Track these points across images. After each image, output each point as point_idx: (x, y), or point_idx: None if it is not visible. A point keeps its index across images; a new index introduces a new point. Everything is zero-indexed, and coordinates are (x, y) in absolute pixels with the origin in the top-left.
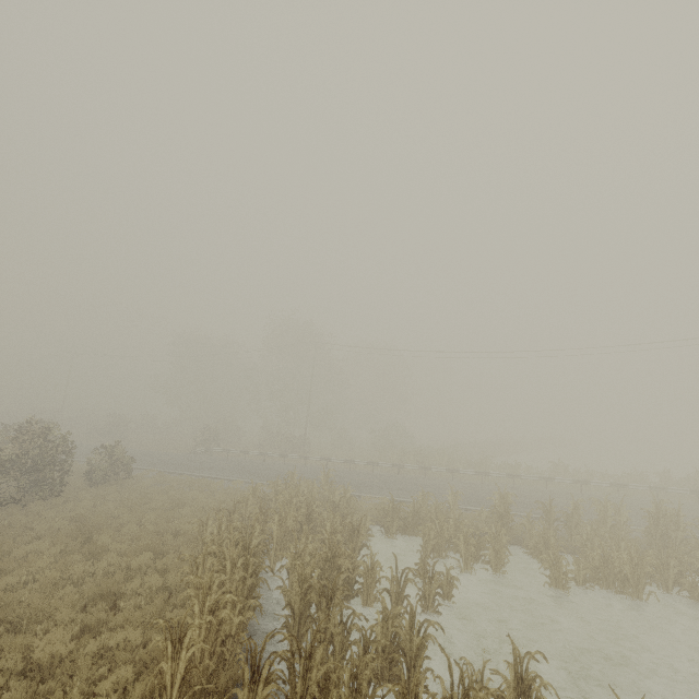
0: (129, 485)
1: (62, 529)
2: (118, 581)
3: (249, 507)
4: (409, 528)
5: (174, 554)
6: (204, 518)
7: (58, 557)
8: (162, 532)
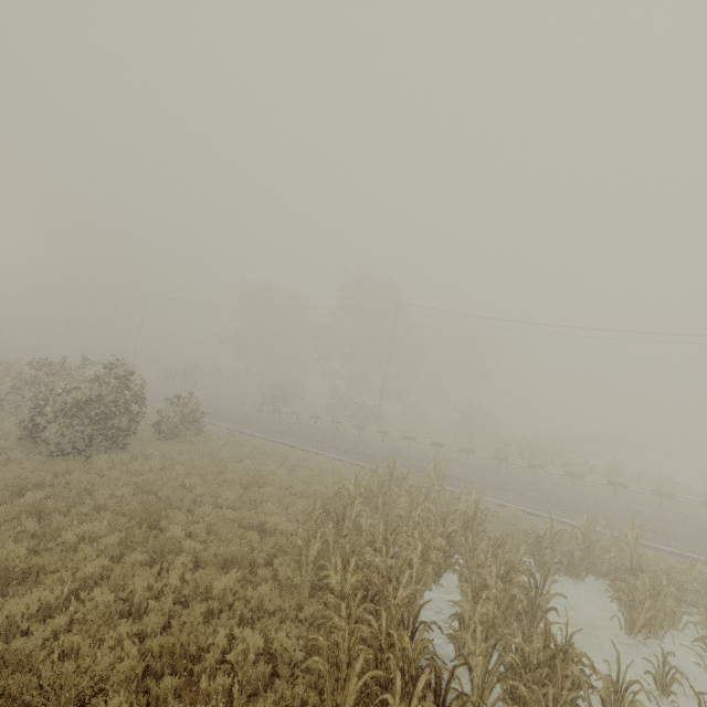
0: (199, 443)
1: (125, 499)
2: (195, 624)
3: (356, 506)
4: (576, 568)
5: (266, 570)
6: (294, 509)
7: (116, 551)
8: (243, 522)
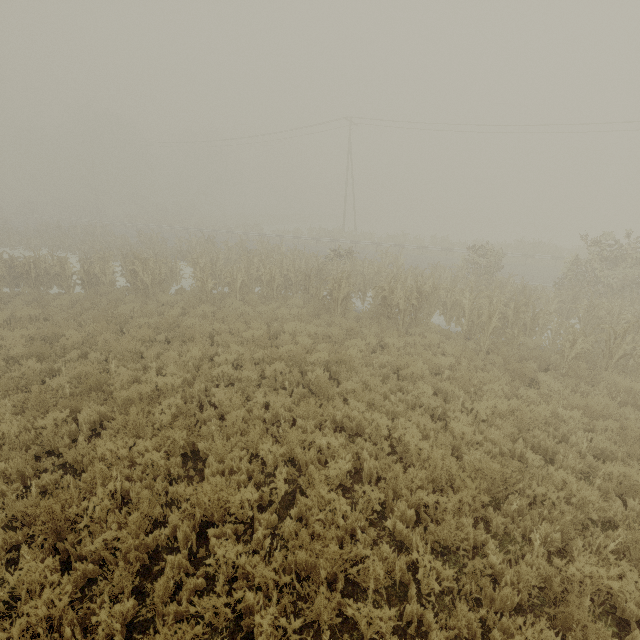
0: None
1: None
2: None
3: None
4: None
5: None
6: None
7: None
8: None
